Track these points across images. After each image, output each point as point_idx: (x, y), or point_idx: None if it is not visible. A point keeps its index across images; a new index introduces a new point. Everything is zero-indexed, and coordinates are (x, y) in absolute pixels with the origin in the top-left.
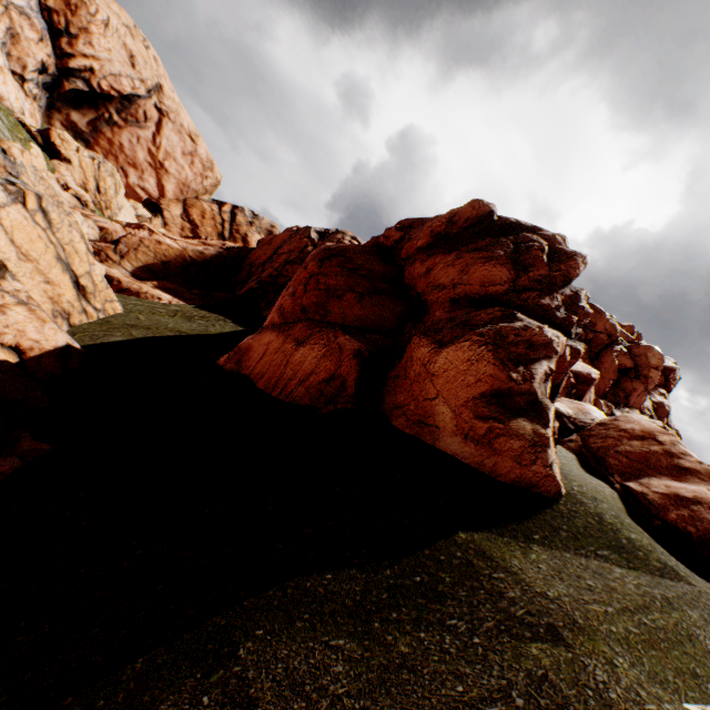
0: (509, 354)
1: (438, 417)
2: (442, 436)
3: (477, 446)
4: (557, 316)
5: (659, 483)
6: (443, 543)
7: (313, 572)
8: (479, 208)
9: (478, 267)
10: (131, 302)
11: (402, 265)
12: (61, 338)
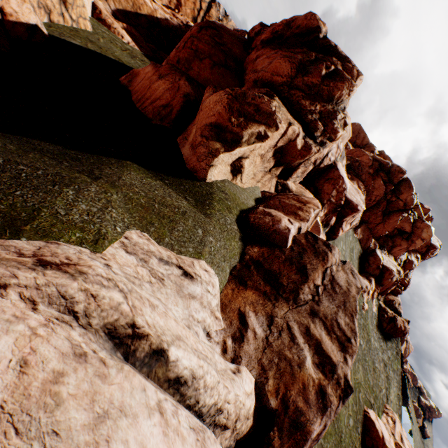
0: (242, 109)
1: (191, 135)
2: (186, 145)
3: (191, 150)
4: (307, 117)
5: (274, 211)
6: (115, 159)
7: (44, 141)
8: (310, 19)
9: (276, 60)
10: (101, 29)
11: (249, 53)
12: (33, 19)
